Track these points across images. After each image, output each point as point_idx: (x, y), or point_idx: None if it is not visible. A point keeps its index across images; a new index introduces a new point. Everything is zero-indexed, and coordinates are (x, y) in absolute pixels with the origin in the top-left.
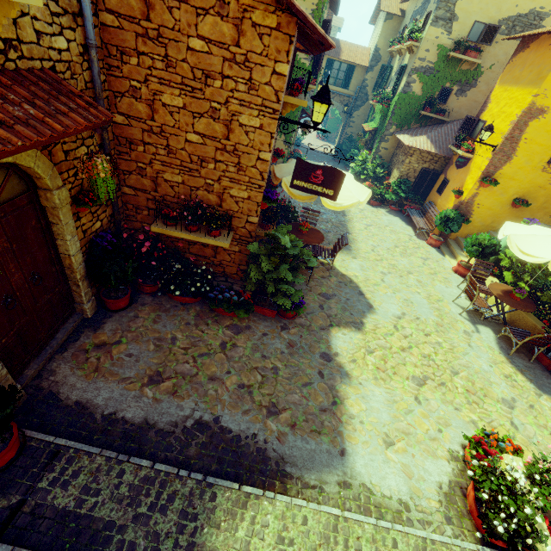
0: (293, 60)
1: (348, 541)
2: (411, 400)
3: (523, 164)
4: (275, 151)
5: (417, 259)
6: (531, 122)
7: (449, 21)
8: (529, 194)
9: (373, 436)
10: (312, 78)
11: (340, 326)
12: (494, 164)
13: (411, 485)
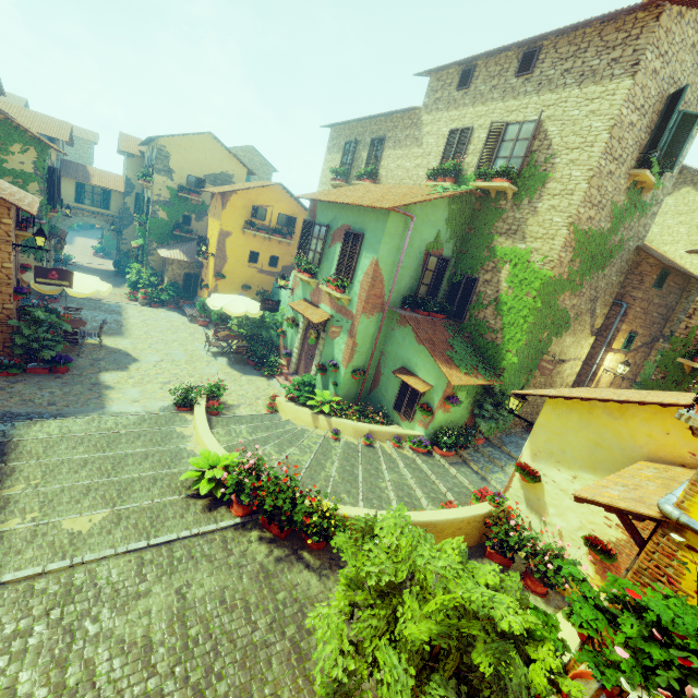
0: (17, 211)
1: (101, 421)
2: (158, 389)
3: (235, 264)
4: (22, 265)
5: (185, 334)
6: (227, 240)
7: (170, 173)
8: (249, 281)
9: (126, 401)
10: (51, 208)
11: (108, 371)
12: (218, 265)
13: (146, 408)
